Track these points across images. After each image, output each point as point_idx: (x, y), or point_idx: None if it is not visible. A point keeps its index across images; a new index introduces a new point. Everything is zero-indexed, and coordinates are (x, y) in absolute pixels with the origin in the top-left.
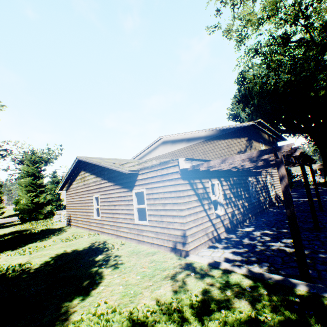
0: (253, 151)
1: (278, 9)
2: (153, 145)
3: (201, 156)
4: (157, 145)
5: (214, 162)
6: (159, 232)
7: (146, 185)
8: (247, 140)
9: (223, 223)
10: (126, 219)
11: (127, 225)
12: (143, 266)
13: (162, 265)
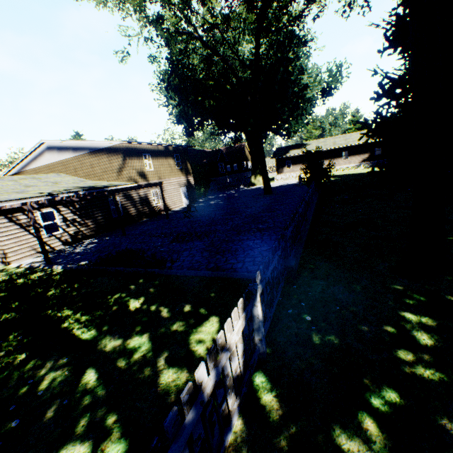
0: (128, 169)
1: (140, 5)
2: (37, 150)
3: (90, 170)
4: (42, 150)
5: (8, 206)
6: None
7: None
8: (123, 157)
9: (60, 239)
10: None
11: None
12: None
13: None
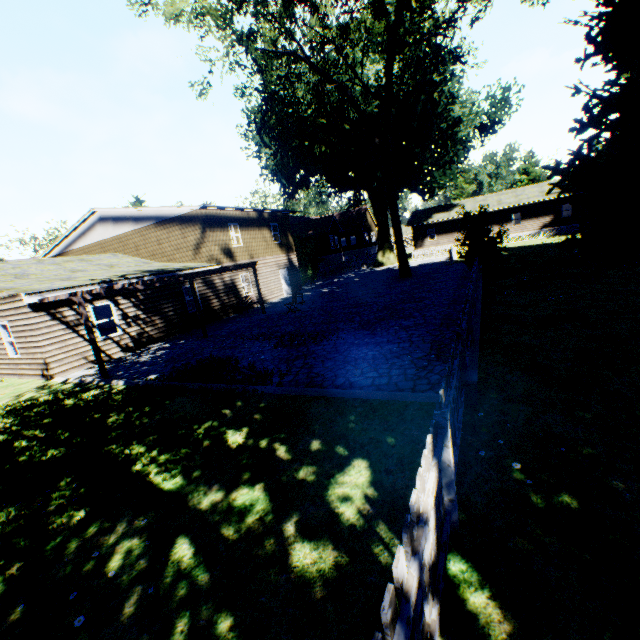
0: (209, 245)
1: (225, 16)
2: (86, 222)
3: (157, 247)
4: (92, 222)
5: (52, 298)
6: (31, 364)
7: (7, 318)
8: (201, 229)
9: (119, 344)
10: (2, 355)
11: (5, 361)
12: (2, 394)
13: (21, 390)
